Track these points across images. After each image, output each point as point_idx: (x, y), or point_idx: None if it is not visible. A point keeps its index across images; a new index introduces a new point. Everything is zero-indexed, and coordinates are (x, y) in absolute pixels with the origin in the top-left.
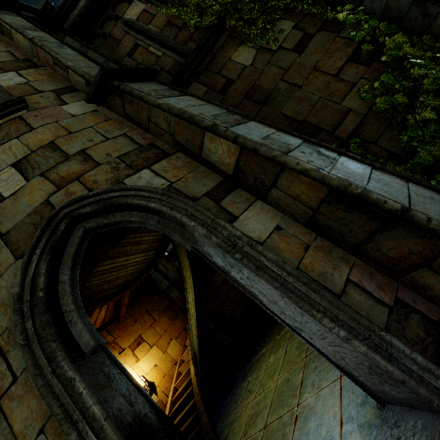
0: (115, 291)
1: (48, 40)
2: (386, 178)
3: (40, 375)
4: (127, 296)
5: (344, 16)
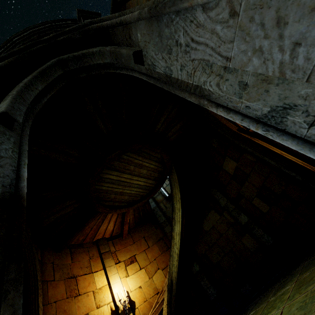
0: (120, 205)
1: None
2: None
3: None
4: (131, 219)
5: None
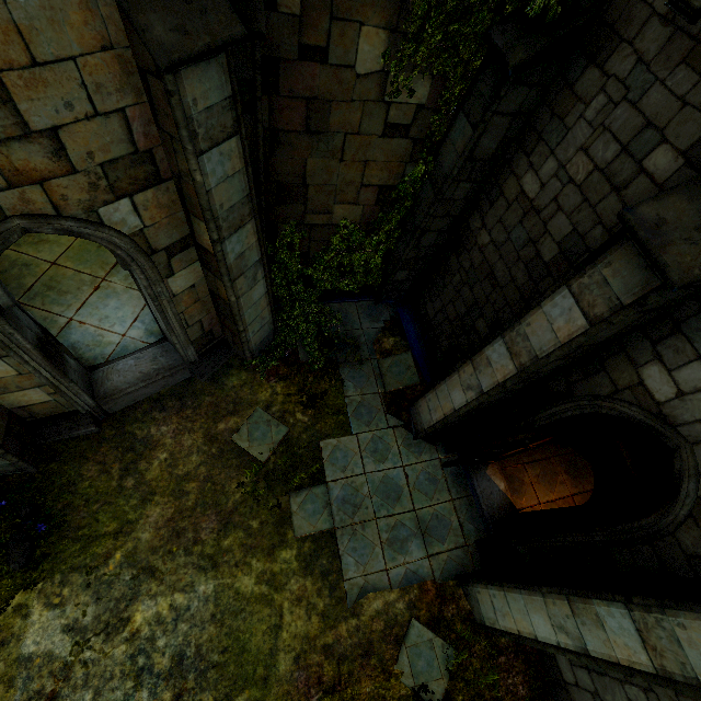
0: None
1: None
2: (262, 303)
3: None
4: None
5: (416, 172)
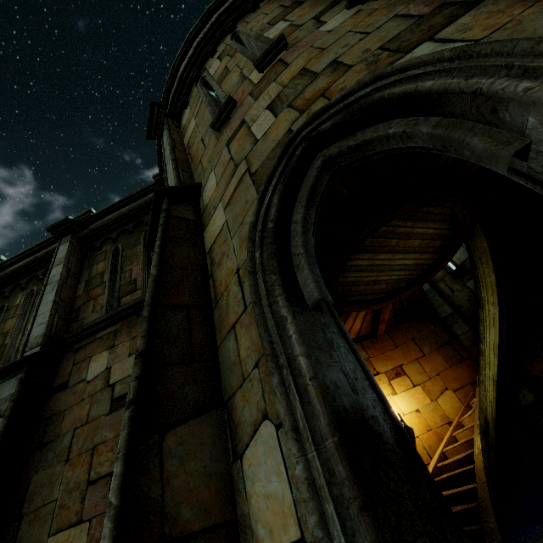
0: (372, 299)
1: None
2: None
3: (258, 304)
4: (388, 312)
5: None
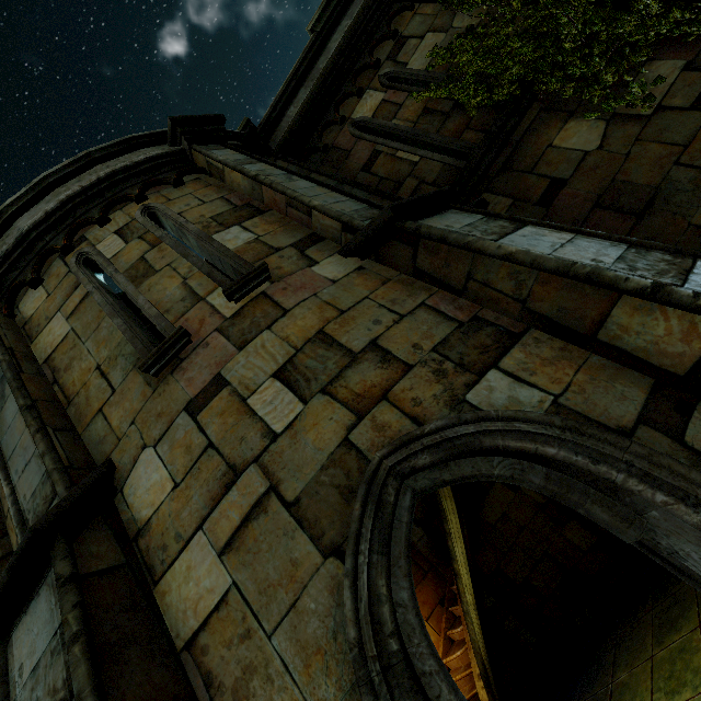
0: None
1: (272, 173)
2: None
3: None
4: None
5: None
